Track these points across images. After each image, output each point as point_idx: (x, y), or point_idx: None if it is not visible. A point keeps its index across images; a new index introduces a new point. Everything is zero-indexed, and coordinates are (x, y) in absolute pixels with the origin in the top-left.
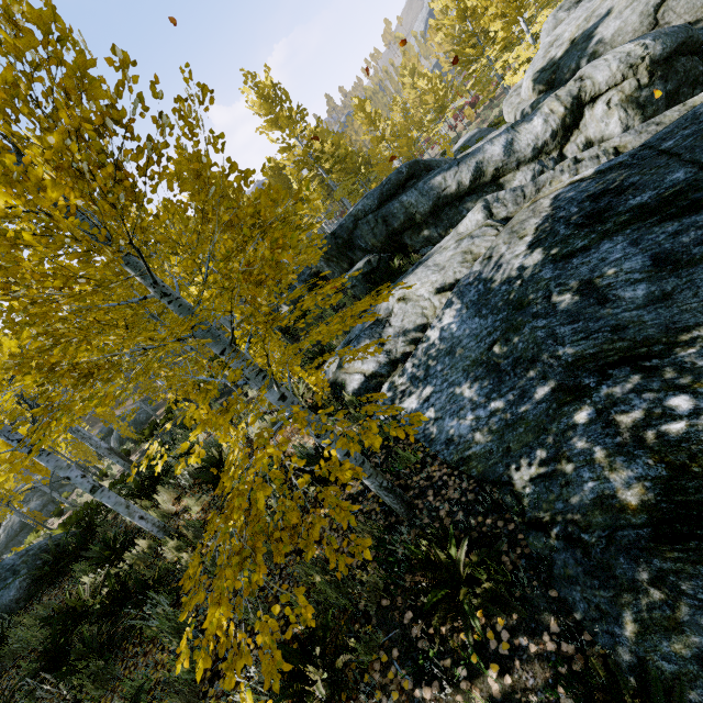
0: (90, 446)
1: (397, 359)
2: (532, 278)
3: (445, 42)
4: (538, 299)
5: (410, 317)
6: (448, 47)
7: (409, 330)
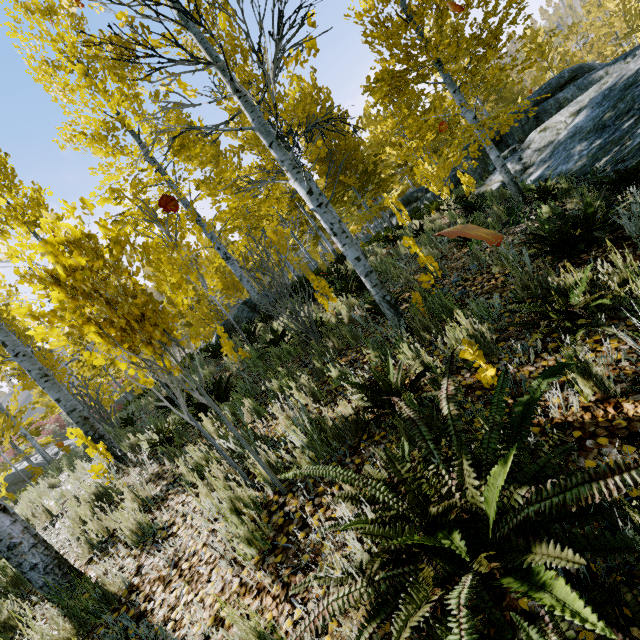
0: (304, 251)
1: (529, 167)
2: None
3: None
4: None
5: (546, 139)
6: None
7: (543, 146)
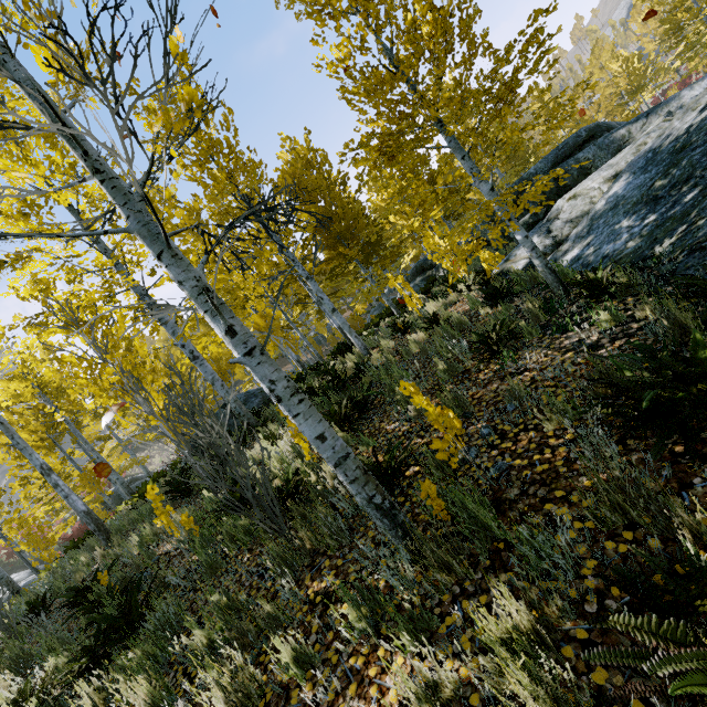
0: (300, 335)
1: (561, 241)
2: (697, 128)
3: (651, 19)
4: (699, 138)
5: (578, 209)
6: (655, 25)
7: (576, 217)
